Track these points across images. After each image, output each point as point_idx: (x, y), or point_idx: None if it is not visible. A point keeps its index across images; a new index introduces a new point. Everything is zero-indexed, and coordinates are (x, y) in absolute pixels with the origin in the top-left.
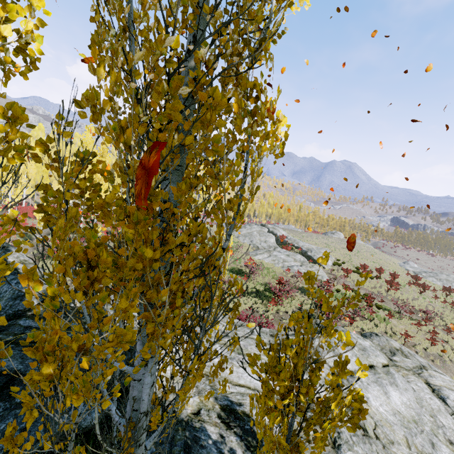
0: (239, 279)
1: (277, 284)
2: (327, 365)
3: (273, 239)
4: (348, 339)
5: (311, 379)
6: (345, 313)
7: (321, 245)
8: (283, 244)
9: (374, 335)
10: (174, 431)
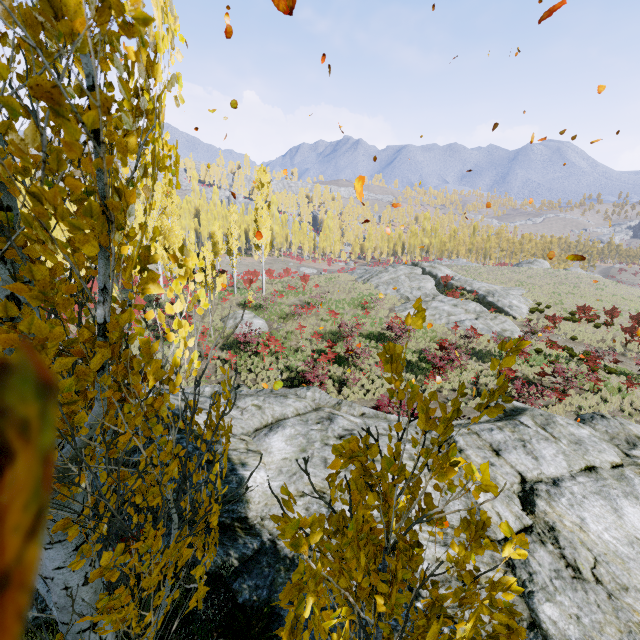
0: (380, 347)
1: (439, 350)
2: (513, 470)
3: (431, 283)
4: (486, 479)
5: (396, 568)
6: (551, 385)
7: (511, 283)
8: (448, 289)
9: (598, 417)
10: (275, 572)
